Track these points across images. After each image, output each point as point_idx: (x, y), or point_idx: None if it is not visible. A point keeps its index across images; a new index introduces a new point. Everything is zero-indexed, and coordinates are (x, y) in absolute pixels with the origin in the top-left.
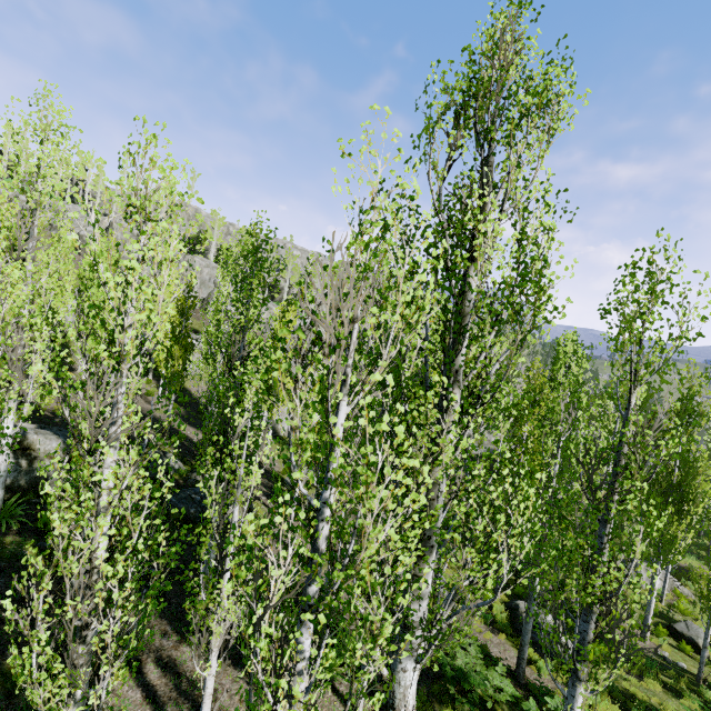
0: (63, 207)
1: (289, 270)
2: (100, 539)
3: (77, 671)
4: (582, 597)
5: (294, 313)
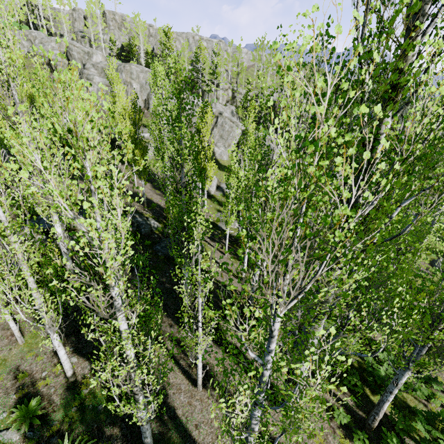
0: (31, 35)
1: (200, 64)
2: (129, 351)
3: (137, 405)
4: (425, 340)
5: (211, 114)
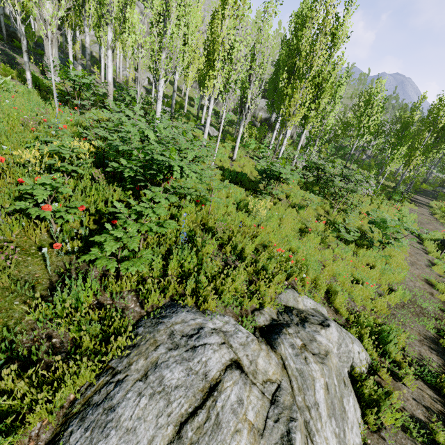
0: None
1: None
2: None
3: None
4: None
5: None
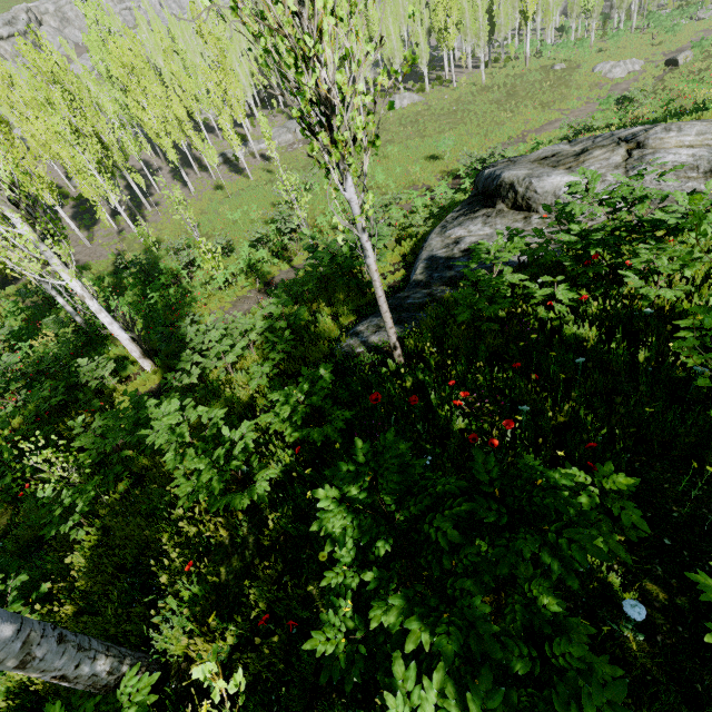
0: None
1: None
2: None
3: None
4: None
5: None
